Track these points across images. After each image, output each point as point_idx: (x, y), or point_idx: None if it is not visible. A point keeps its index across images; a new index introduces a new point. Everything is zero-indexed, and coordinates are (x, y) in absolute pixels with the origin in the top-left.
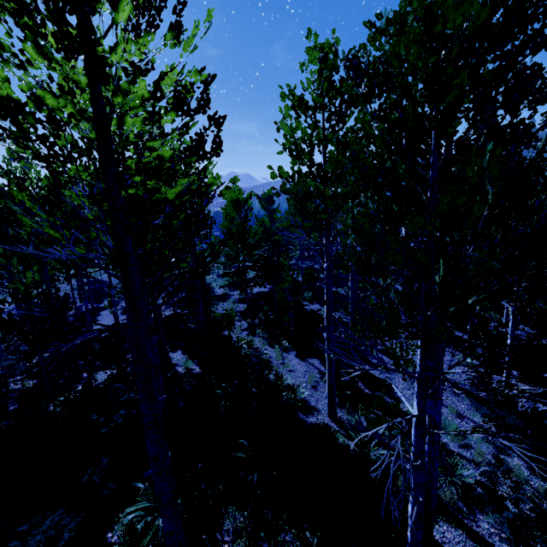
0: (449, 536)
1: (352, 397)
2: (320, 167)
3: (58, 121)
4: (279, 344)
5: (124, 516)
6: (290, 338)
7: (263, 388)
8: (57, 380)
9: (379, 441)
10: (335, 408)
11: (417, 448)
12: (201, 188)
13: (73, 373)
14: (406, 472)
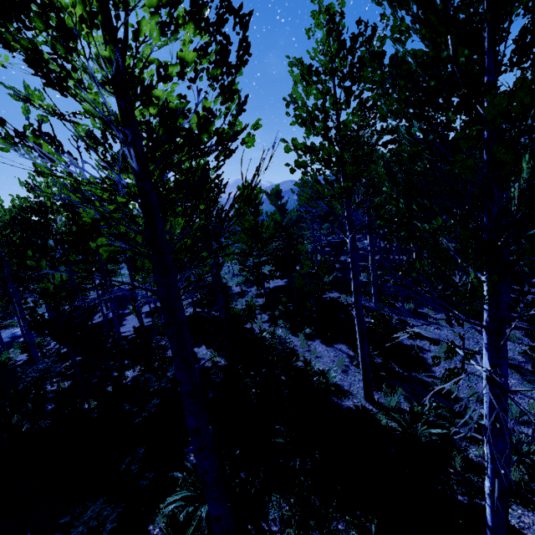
0: (527, 521)
1: (387, 379)
2: (338, 131)
3: (68, 27)
4: (303, 332)
5: (164, 507)
6: (313, 326)
7: (292, 375)
8: (90, 380)
9: (425, 421)
10: (371, 390)
11: (492, 410)
12: (233, 84)
13: (104, 372)
14: (461, 452)
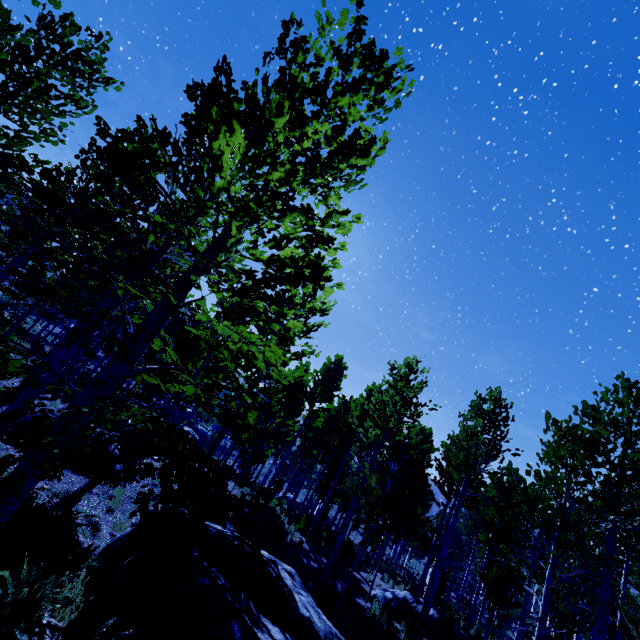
0: None
1: None
2: None
3: None
4: None
5: None
6: None
7: None
8: None
9: None
10: None
11: None
12: None
13: None
14: None
